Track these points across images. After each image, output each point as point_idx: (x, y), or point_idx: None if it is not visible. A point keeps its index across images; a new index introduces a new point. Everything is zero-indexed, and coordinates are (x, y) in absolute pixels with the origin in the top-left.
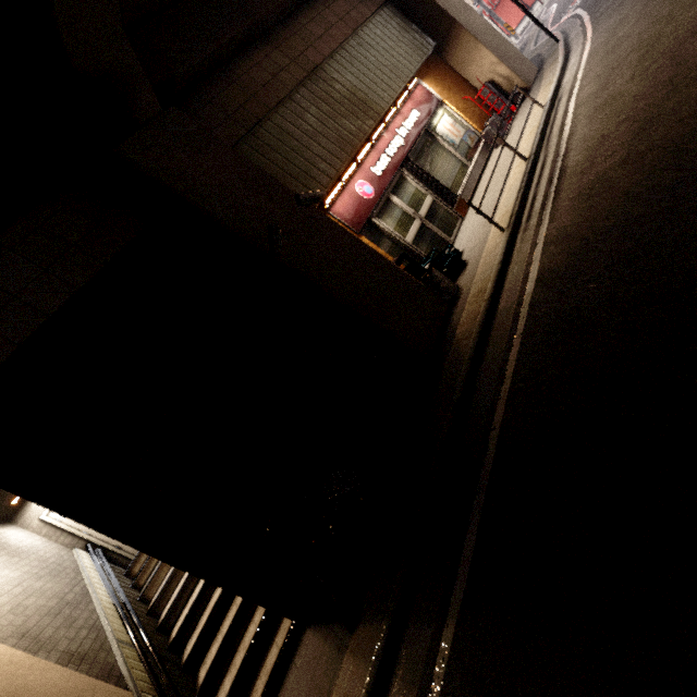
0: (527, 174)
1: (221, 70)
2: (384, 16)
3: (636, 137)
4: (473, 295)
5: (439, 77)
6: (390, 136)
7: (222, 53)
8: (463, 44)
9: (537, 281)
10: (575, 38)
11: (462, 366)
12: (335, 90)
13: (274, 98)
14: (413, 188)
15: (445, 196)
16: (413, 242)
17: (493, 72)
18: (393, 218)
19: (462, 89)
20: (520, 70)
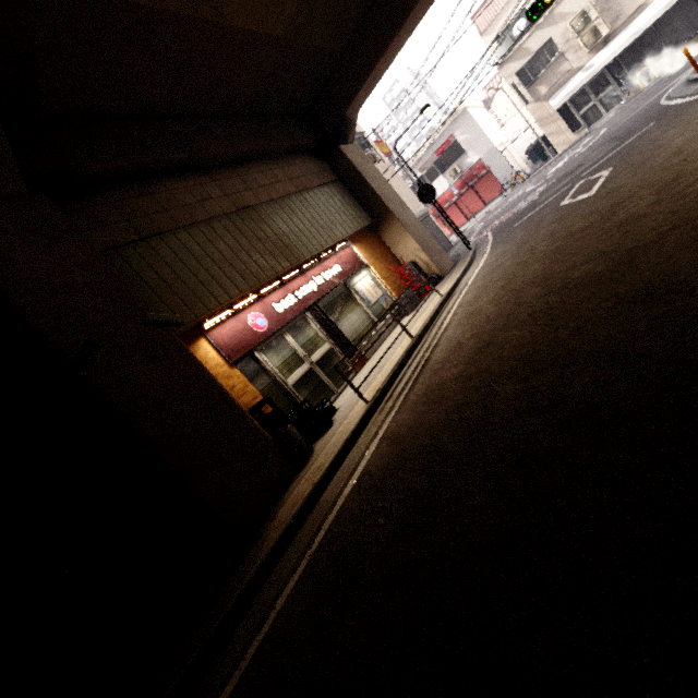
0: (406, 352)
1: (143, 181)
2: (333, 189)
3: (474, 357)
4: (313, 469)
5: (370, 246)
6: (305, 281)
7: (148, 169)
8: (394, 228)
9: (357, 482)
10: (480, 252)
11: (250, 573)
12: (261, 230)
13: (190, 219)
14: (313, 332)
15: (345, 347)
16: (294, 385)
17: (416, 256)
18: (281, 356)
19: (388, 261)
20: (438, 261)
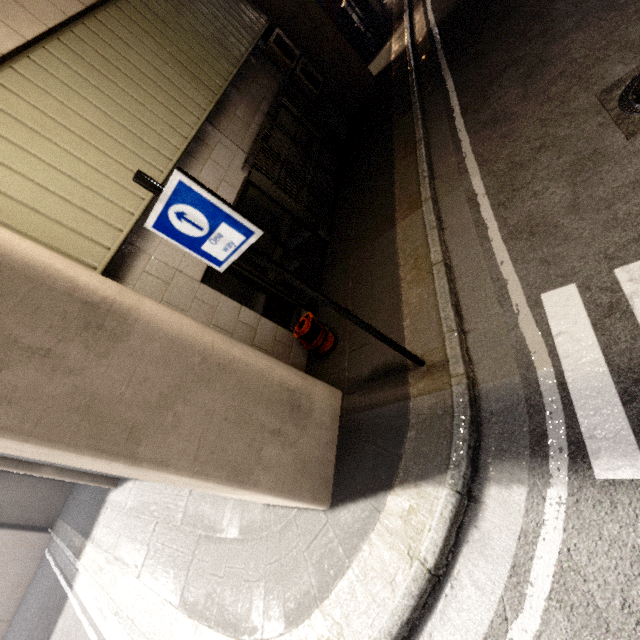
0: None
1: None
2: None
3: None
4: None
5: None
6: None
7: None
8: None
9: None
10: None
11: None
12: None
13: None
14: None
15: None
16: None
17: None
18: None
19: None
20: None
